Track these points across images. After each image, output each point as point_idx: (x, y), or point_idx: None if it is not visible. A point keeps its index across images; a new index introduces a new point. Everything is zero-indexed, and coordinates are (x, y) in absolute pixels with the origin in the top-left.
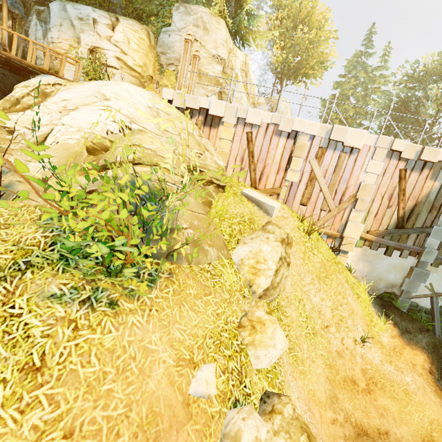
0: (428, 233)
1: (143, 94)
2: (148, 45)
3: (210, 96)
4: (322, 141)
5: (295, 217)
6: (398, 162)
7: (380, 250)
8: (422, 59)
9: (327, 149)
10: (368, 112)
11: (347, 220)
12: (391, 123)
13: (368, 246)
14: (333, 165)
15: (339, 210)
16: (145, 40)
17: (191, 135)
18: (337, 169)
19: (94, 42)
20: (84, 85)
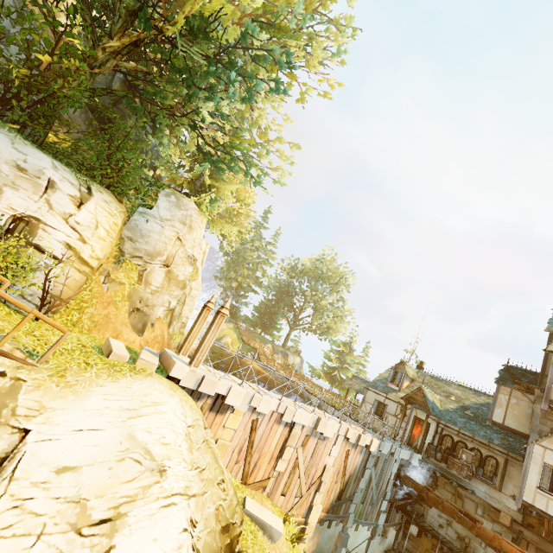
0: (352, 499)
1: (178, 410)
2: (118, 229)
3: (226, 374)
4: (309, 429)
5: (280, 518)
6: (346, 444)
7: (325, 523)
8: (302, 260)
9: (311, 436)
10: (262, 285)
11: (311, 503)
12: (276, 300)
13: (319, 522)
14: (312, 451)
15: (308, 495)
16: (119, 225)
17: (209, 445)
18: (313, 454)
19: (31, 210)
20: (84, 402)
